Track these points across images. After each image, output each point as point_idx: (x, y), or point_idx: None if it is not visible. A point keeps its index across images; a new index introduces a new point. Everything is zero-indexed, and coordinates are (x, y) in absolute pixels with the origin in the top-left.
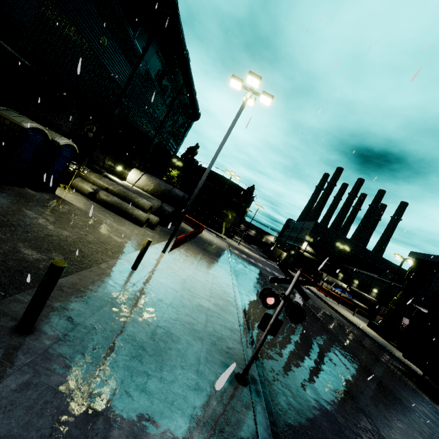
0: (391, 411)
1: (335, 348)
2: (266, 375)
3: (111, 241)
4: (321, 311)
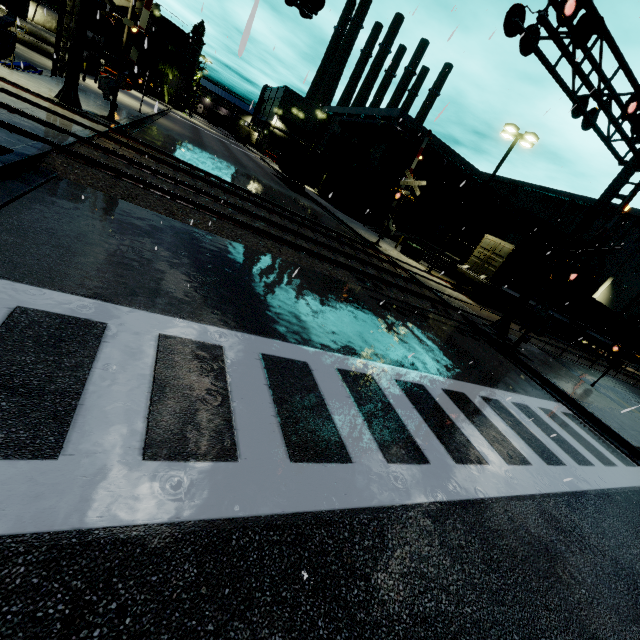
0: (225, 155)
1: (222, 150)
2: (156, 123)
3: None
4: (245, 156)
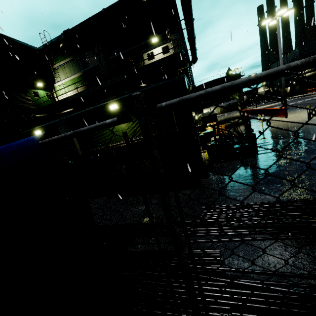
0: None
1: None
2: None
3: (274, 125)
4: None
